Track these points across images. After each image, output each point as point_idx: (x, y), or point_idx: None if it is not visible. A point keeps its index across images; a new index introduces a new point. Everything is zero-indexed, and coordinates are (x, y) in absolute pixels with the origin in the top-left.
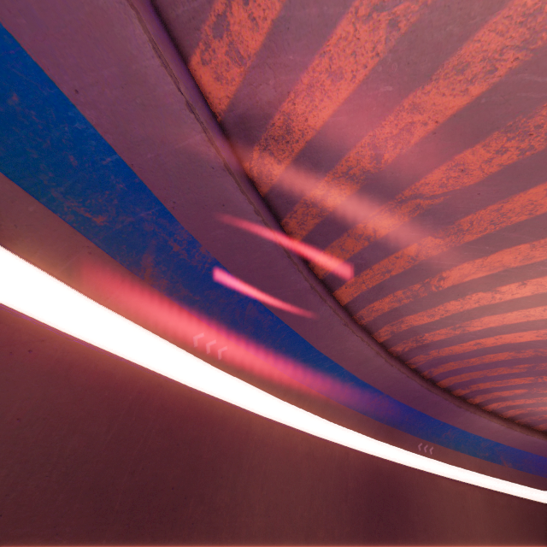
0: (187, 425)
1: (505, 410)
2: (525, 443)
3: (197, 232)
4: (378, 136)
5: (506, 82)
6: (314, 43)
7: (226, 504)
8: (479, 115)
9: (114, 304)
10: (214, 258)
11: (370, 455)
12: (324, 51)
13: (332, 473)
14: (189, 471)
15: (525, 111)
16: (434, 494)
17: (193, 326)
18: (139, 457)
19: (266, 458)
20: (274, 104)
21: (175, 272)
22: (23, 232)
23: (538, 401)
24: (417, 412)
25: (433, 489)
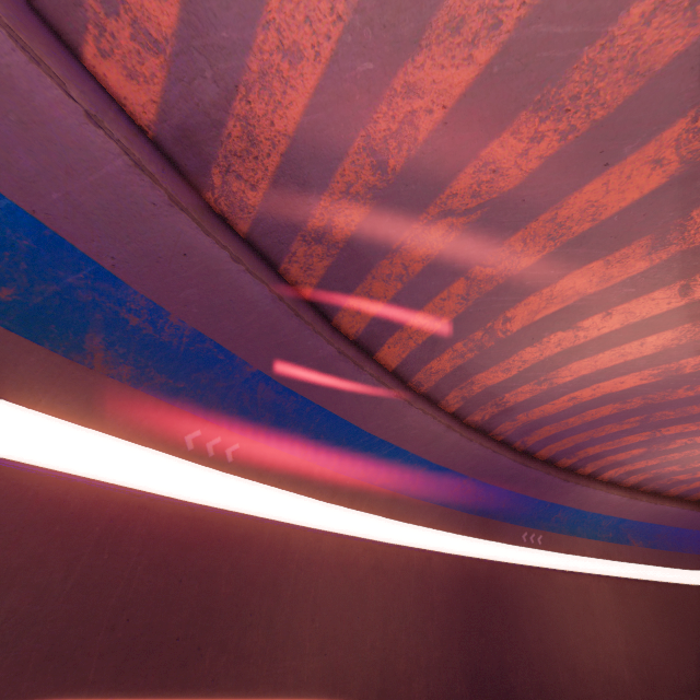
0: (192, 553)
1: (625, 477)
2: (655, 514)
3: (158, 296)
4: (373, 135)
5: (518, 39)
6: (249, 10)
7: (260, 648)
8: (496, 91)
9: (51, 407)
10: (194, 328)
11: (461, 557)
12: (266, 21)
13: (410, 587)
14: (200, 613)
15: (552, 78)
16: (549, 593)
17: (182, 422)
18: (121, 606)
19: (315, 581)
20: (222, 106)
21: (140, 353)
22: None
23: (662, 460)
24: (515, 494)
25: (547, 587)
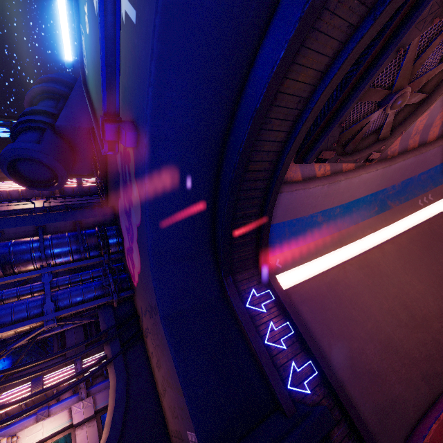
0: None
1: None
2: None
3: (392, 184)
4: None
5: None
6: None
7: None
8: None
9: (397, 219)
10: (400, 182)
11: None
12: None
13: None
14: None
15: None
16: None
17: (415, 202)
18: None
19: None
20: None
21: (395, 197)
22: (374, 226)
23: None
24: None
25: None
